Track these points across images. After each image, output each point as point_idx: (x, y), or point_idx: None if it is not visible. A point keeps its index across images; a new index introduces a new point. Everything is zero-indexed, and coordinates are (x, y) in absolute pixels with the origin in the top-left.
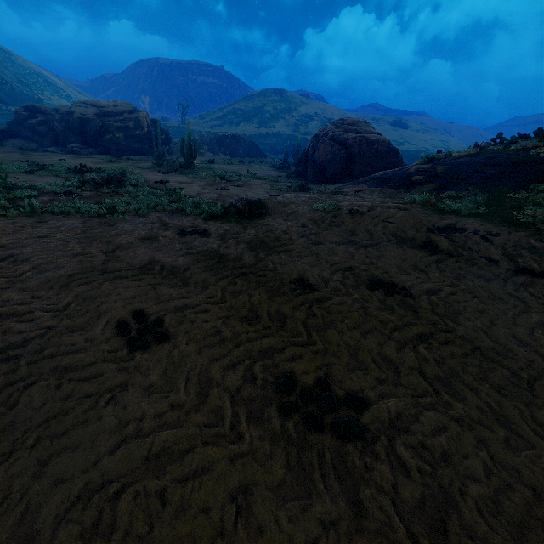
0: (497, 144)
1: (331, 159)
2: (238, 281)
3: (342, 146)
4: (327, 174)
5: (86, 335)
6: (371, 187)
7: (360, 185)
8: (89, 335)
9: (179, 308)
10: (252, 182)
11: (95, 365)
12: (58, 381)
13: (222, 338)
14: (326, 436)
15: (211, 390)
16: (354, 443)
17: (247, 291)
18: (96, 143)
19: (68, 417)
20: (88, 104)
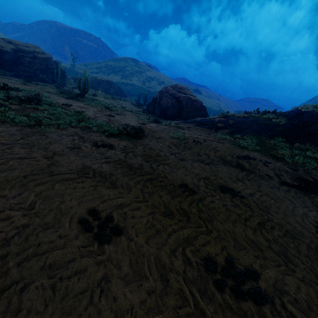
0: (256, 113)
1: (170, 106)
2: (148, 185)
3: (176, 100)
4: (167, 114)
5: (58, 232)
6: (196, 126)
7: (189, 124)
8: (61, 232)
9: (119, 206)
10: (124, 112)
11: (77, 260)
12: (50, 280)
13: (157, 230)
14: (250, 303)
15: (168, 275)
16: (265, 306)
17: (156, 192)
18: (10, 68)
19: (73, 317)
20: (6, 40)
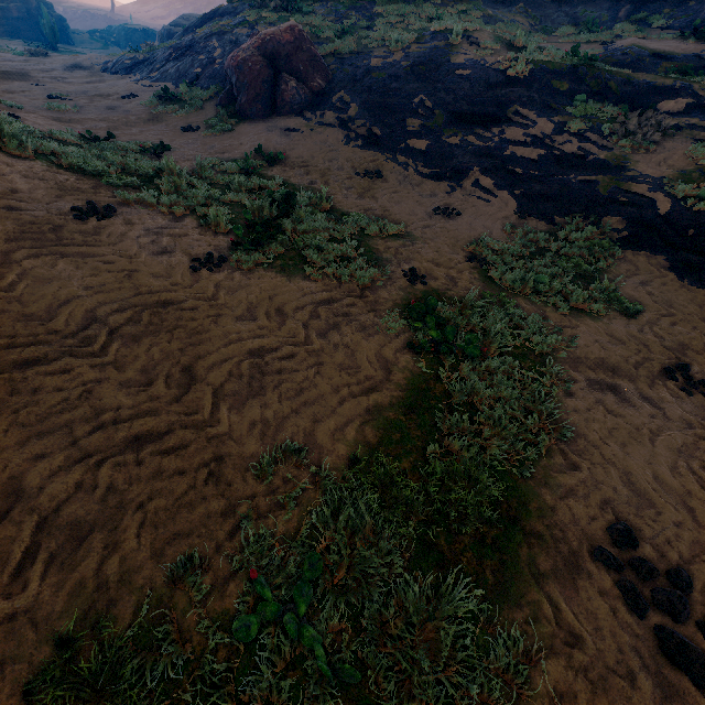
0: None
1: None
2: None
3: (163, 37)
4: None
5: None
6: None
7: None
8: None
9: None
10: None
11: None
12: None
13: None
14: None
15: None
16: None
17: None
18: None
19: None
20: None
